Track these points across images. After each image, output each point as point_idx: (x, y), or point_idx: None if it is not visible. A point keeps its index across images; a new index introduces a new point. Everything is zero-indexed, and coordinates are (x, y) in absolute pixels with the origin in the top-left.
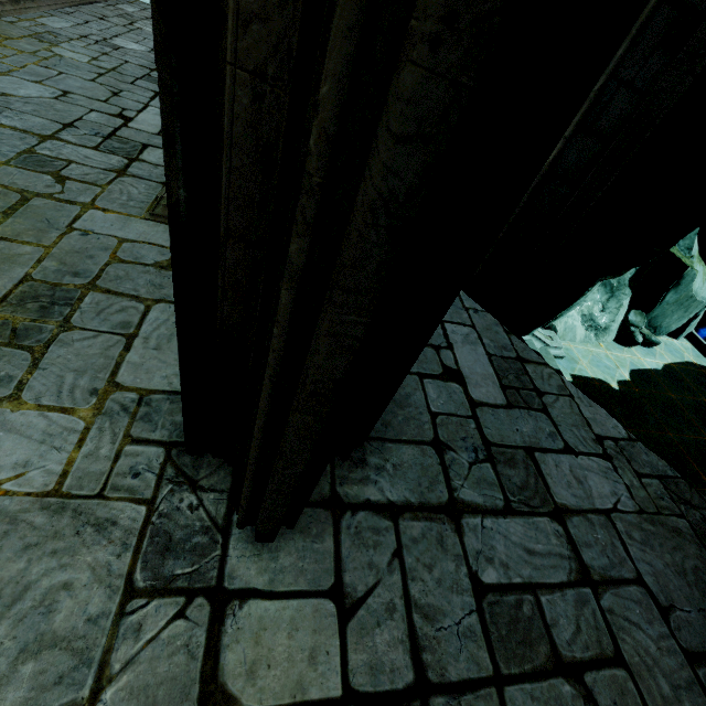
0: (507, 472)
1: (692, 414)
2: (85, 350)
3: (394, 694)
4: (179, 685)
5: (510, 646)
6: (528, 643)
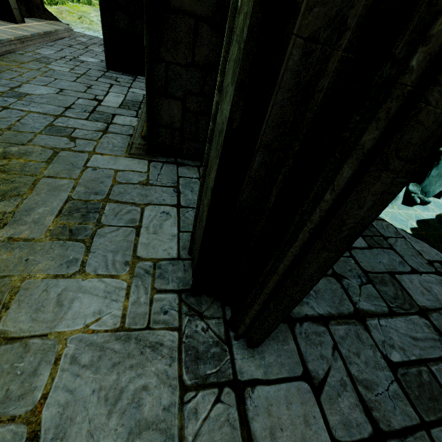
0: (383, 289)
1: None
2: (114, 238)
3: (364, 441)
4: None
5: (424, 402)
6: (434, 399)
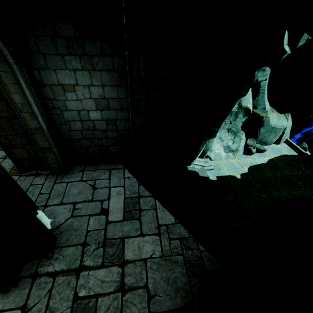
0: (109, 250)
1: (278, 182)
2: None
3: None
4: None
5: None
6: None
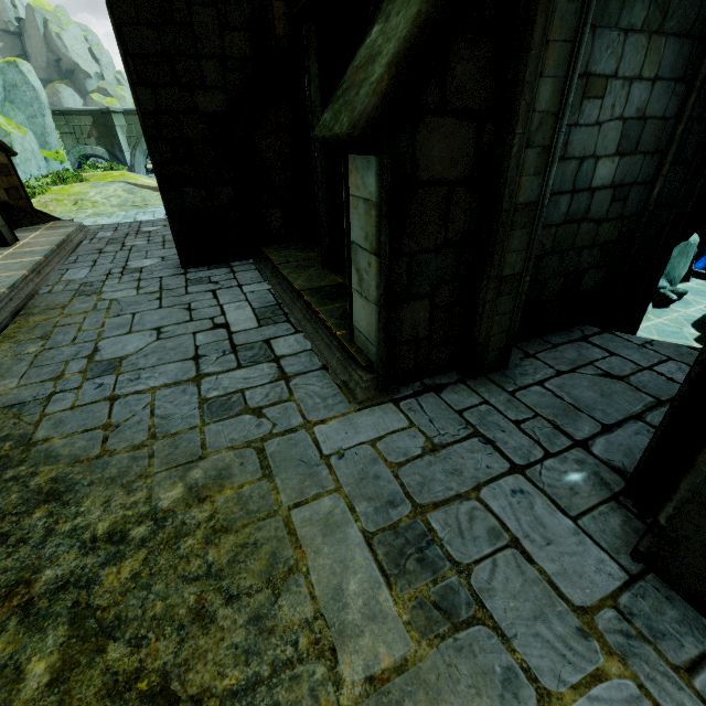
0: None
1: None
2: (509, 586)
3: None
4: None
5: None
6: None
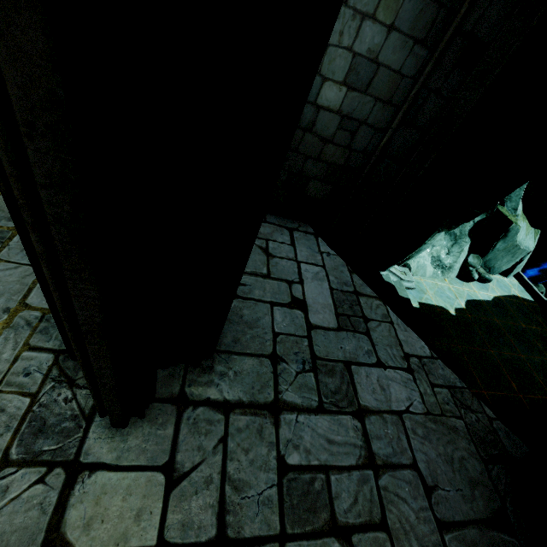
0: (326, 380)
1: (511, 336)
2: (6, 278)
3: (197, 545)
4: (29, 533)
5: (298, 513)
6: (313, 511)
